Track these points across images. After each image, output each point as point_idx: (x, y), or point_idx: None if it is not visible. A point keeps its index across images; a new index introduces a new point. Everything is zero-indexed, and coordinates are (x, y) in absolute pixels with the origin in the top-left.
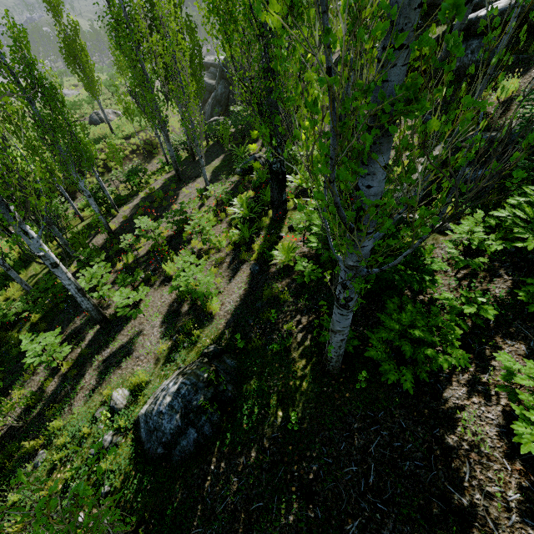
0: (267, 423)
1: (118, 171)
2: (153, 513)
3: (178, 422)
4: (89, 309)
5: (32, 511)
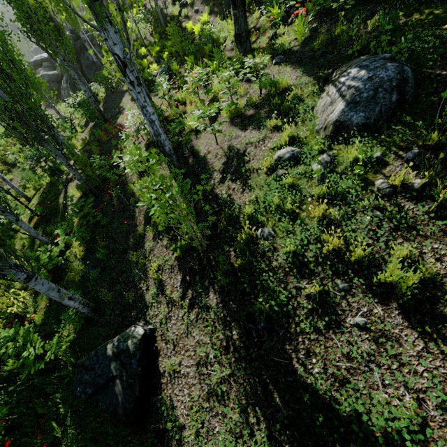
0: (445, 35)
1: (22, 163)
2: (442, 117)
3: (394, 65)
4: (171, 153)
5: (320, 237)
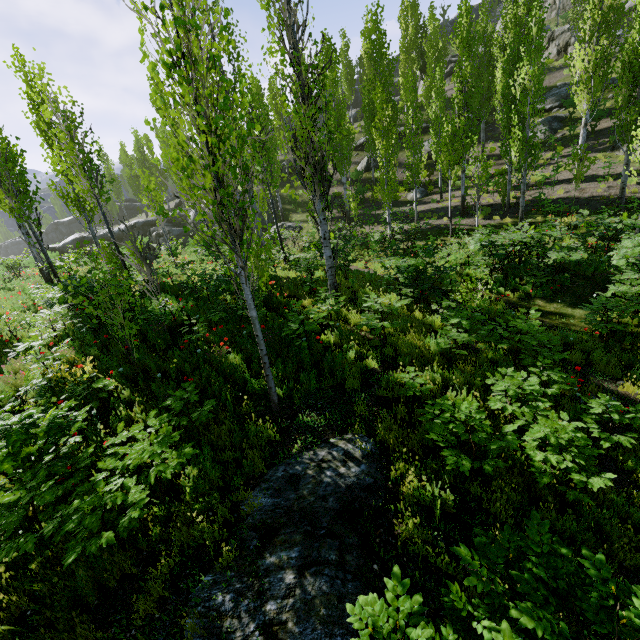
0: None
1: None
2: None
3: None
4: None
5: None
